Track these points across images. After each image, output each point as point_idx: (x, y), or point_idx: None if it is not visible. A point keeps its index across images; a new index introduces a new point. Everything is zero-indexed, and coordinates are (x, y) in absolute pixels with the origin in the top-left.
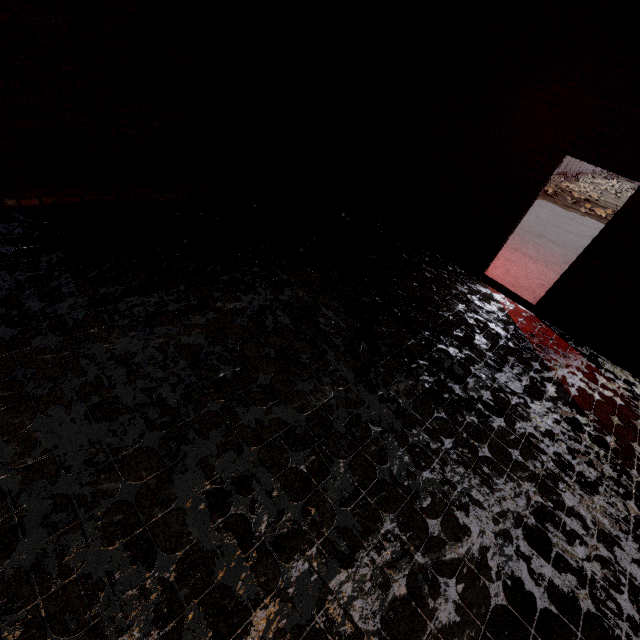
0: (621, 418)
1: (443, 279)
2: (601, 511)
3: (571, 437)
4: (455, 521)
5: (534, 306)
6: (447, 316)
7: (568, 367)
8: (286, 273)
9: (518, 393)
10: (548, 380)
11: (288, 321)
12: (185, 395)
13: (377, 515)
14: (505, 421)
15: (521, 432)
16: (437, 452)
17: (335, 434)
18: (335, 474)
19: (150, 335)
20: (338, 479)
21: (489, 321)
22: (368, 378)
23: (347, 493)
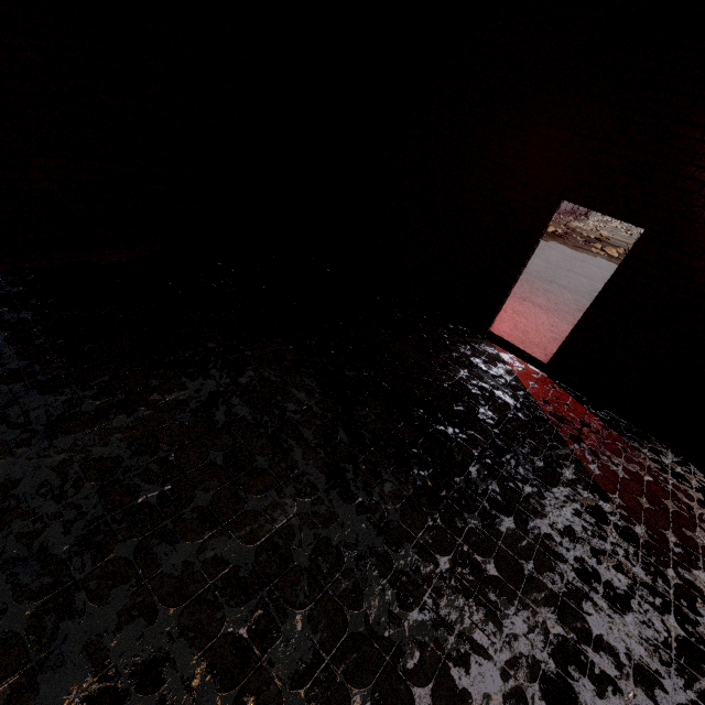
0: (650, 499)
1: (443, 340)
2: (636, 636)
3: (595, 533)
4: (451, 685)
5: (546, 366)
6: (446, 386)
7: (587, 438)
8: (250, 347)
9: (530, 480)
10: (565, 458)
11: (246, 411)
12: (83, 537)
13: (343, 694)
14: (515, 521)
15: (535, 534)
16: (429, 579)
17: (294, 570)
18: (288, 635)
19: (48, 450)
20: (292, 642)
21: (495, 388)
22: (344, 481)
23: (303, 664)
